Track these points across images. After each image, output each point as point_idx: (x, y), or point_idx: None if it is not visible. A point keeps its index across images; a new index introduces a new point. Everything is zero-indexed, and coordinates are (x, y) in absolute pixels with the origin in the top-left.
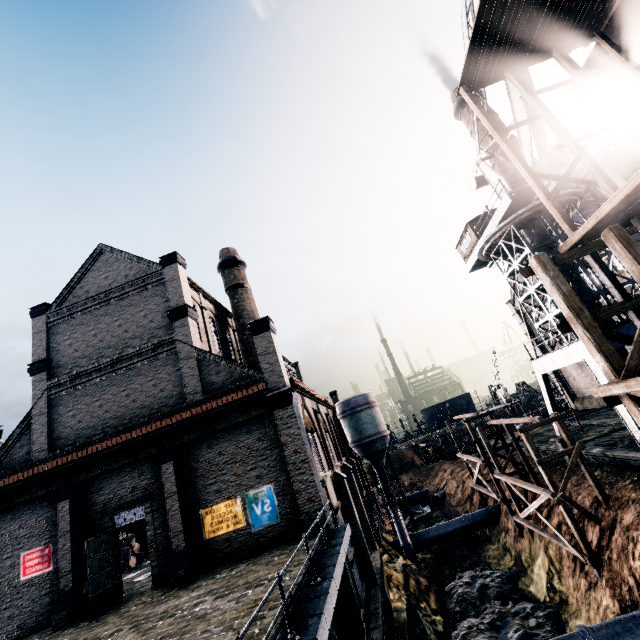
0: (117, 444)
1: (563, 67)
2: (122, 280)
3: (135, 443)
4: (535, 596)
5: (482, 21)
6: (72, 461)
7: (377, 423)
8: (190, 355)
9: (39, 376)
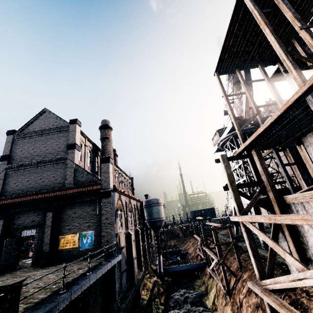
0: (30, 199)
1: (261, 73)
2: (51, 126)
3: (38, 200)
4: (207, 305)
5: (225, 48)
6: (9, 203)
7: (160, 213)
8: (72, 166)
9: (4, 162)
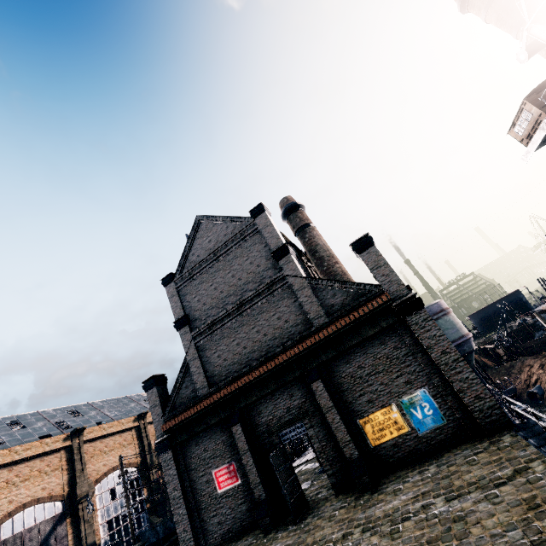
0: (264, 372)
1: None
2: (223, 239)
3: (278, 369)
4: None
5: None
6: (231, 392)
7: (458, 327)
8: (303, 285)
9: (183, 330)
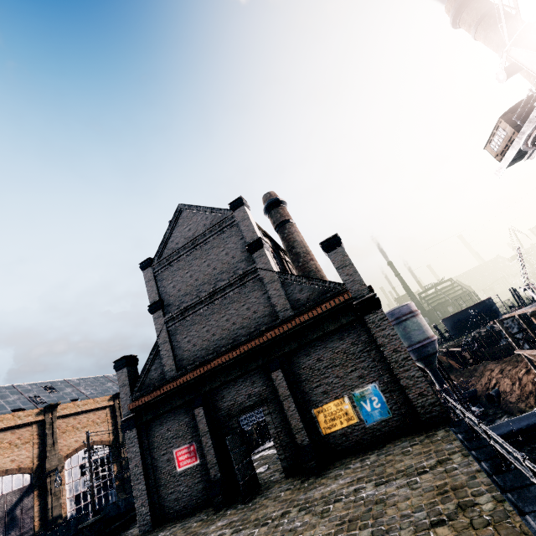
0: (229, 359)
1: None
2: (202, 229)
3: (243, 357)
4: None
5: None
6: (197, 376)
7: (424, 329)
8: (273, 279)
9: (157, 314)
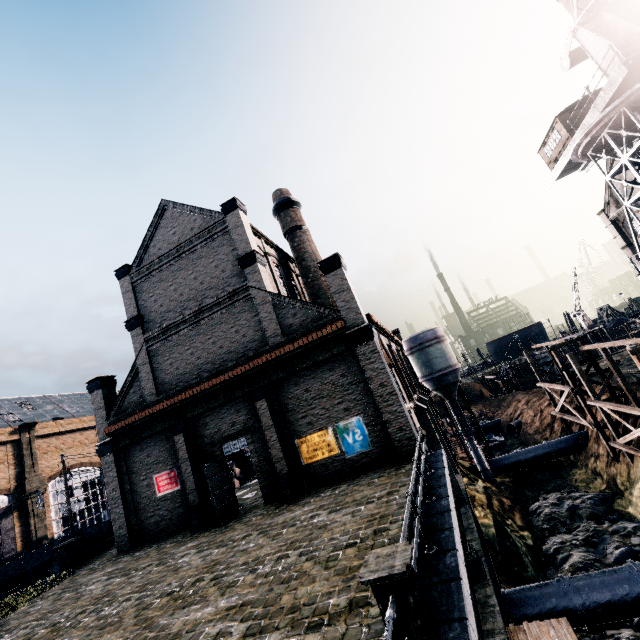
0: (213, 386)
1: None
2: (189, 234)
3: (228, 384)
4: (635, 517)
5: None
6: (178, 402)
7: (448, 357)
8: (265, 300)
9: (136, 331)
